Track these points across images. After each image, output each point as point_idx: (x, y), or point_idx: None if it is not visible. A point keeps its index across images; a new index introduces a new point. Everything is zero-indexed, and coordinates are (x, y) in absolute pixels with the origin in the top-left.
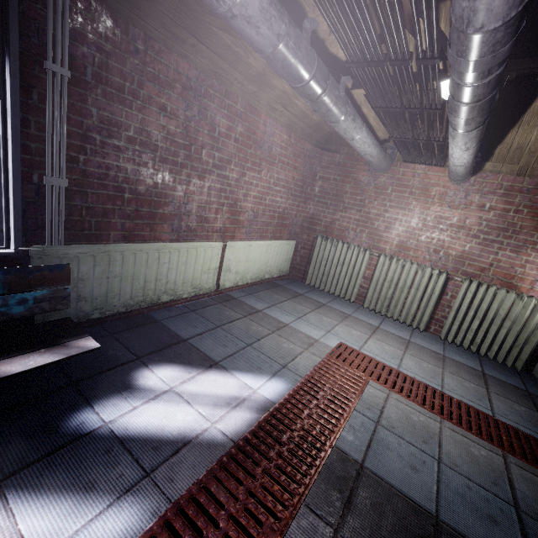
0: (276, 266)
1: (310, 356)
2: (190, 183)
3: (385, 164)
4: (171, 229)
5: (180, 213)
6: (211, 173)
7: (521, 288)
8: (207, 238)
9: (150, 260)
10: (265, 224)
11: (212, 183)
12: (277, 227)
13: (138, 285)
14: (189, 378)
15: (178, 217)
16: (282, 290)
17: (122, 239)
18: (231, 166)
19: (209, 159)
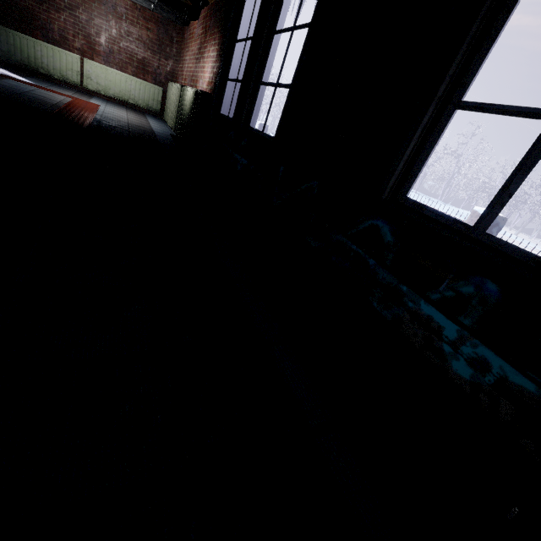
0: (142, 99)
1: (67, 94)
2: (50, 13)
3: (168, 14)
4: (43, 35)
5: (47, 28)
6: (65, 11)
7: (197, 88)
8: (70, 51)
9: (29, 45)
10: (123, 62)
11: (67, 18)
12: (139, 70)
13: (25, 56)
14: (5, 71)
15: (46, 30)
16: (136, 111)
17: (15, 29)
18: (80, 11)
19: (62, 2)
